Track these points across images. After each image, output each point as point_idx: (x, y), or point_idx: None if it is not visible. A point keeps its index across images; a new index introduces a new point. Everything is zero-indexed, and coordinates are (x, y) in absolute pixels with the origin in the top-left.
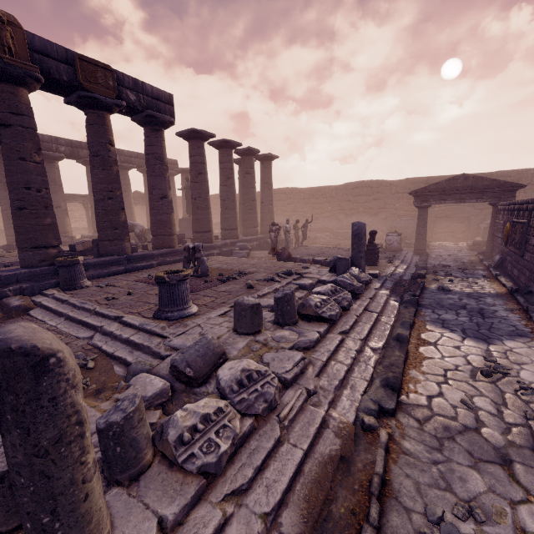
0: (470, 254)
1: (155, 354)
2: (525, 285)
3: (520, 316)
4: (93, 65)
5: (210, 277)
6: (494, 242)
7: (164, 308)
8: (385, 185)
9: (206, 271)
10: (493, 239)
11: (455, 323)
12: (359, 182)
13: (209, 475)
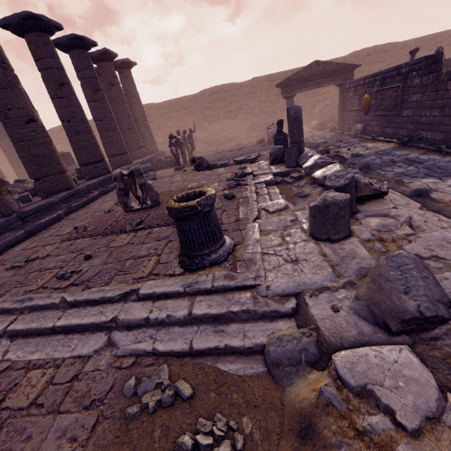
0: (324, 132)
1: (268, 315)
2: (408, 136)
3: (438, 155)
4: None
5: (164, 204)
6: (345, 117)
7: (202, 251)
8: (237, 87)
9: (157, 198)
10: (343, 114)
11: (413, 172)
12: (213, 87)
13: None
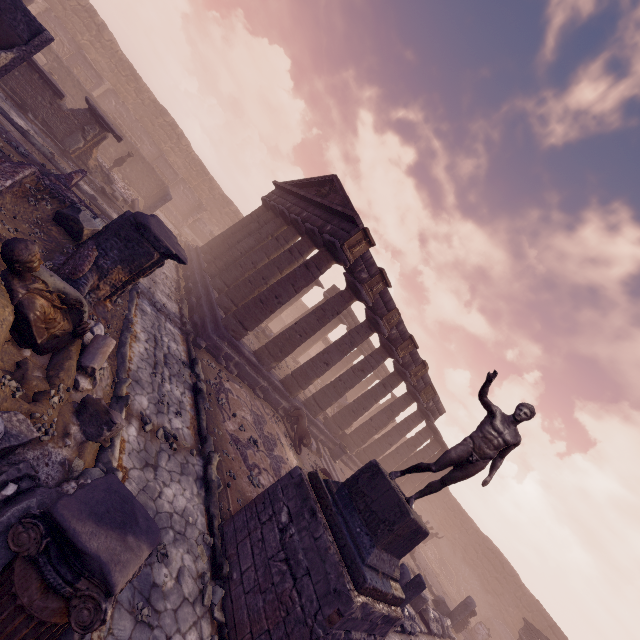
0: None
1: None
2: None
3: None
4: (432, 389)
5: None
6: None
7: None
8: (516, 581)
9: None
10: None
11: None
12: (498, 550)
13: (403, 631)
